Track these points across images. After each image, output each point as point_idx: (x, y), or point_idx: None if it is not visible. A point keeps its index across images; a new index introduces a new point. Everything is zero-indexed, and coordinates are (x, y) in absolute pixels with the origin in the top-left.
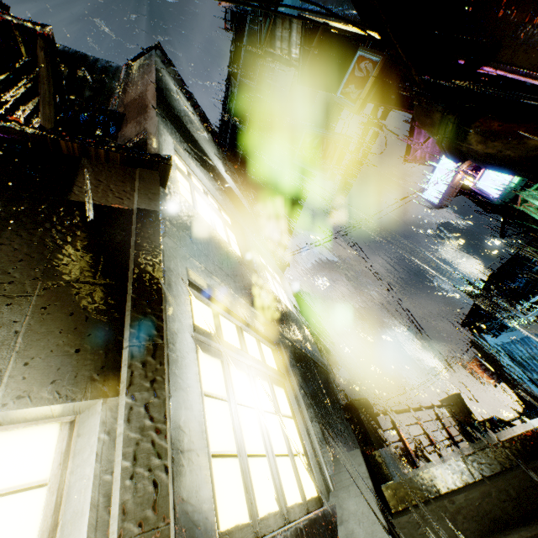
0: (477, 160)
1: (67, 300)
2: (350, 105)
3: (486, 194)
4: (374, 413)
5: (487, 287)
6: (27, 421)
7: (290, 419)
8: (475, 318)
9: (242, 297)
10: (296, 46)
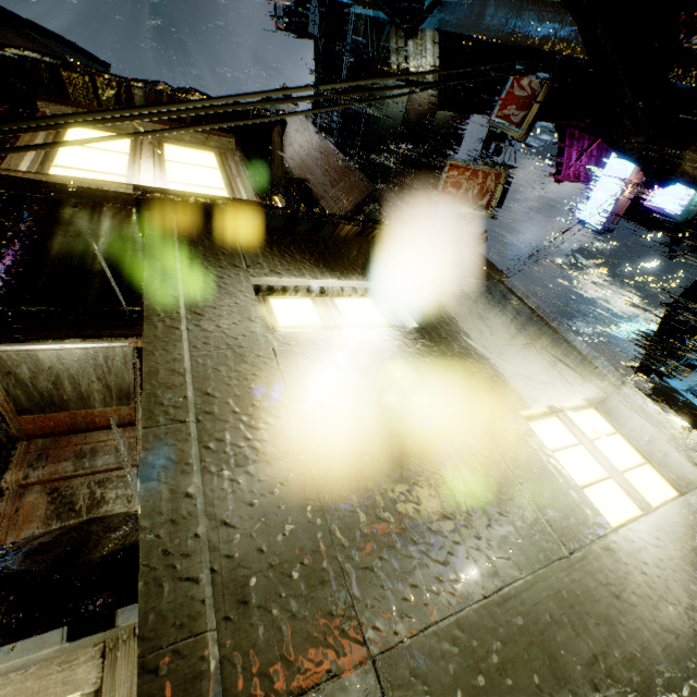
0: (693, 185)
1: (544, 344)
2: (513, 130)
3: (665, 211)
4: None
5: (666, 322)
6: (581, 407)
7: None
8: (652, 360)
9: None
10: (414, 58)
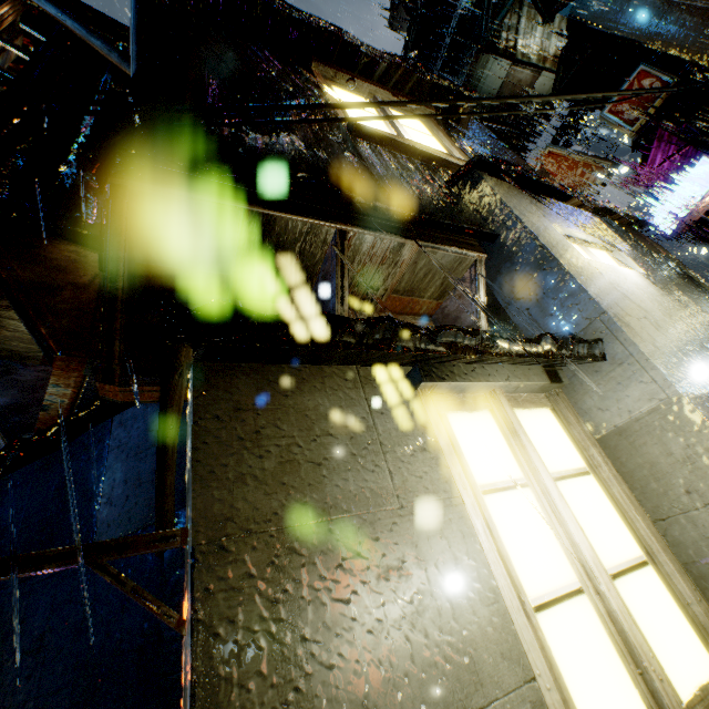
0: None
1: None
2: (625, 128)
3: None
4: None
5: None
6: None
7: None
8: None
9: None
10: (523, 36)
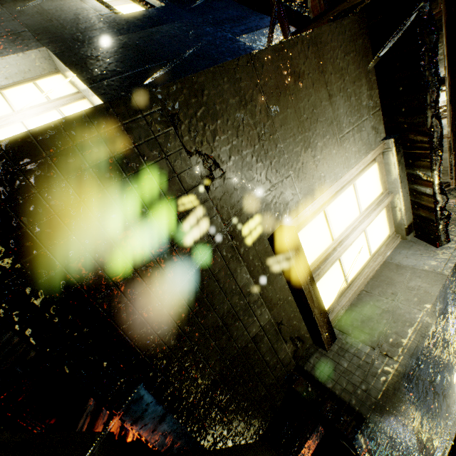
0: None
1: None
2: None
3: None
4: None
5: None
6: None
7: None
8: None
9: None
10: None
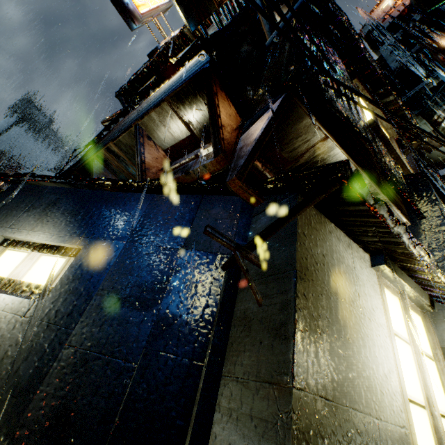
0: None
1: None
2: None
3: None
4: None
5: None
6: None
7: None
8: None
9: None
10: None
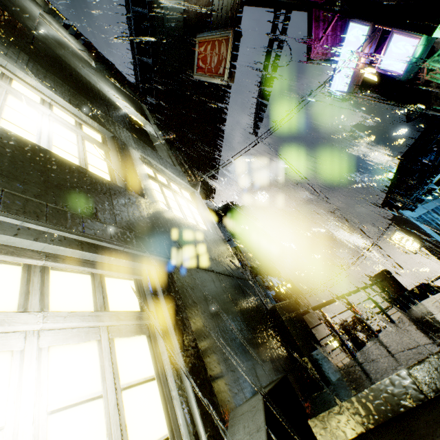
0: None
1: None
2: None
3: (391, 73)
4: (300, 314)
5: (401, 168)
6: None
7: (146, 385)
8: (392, 198)
9: (41, 220)
10: None
